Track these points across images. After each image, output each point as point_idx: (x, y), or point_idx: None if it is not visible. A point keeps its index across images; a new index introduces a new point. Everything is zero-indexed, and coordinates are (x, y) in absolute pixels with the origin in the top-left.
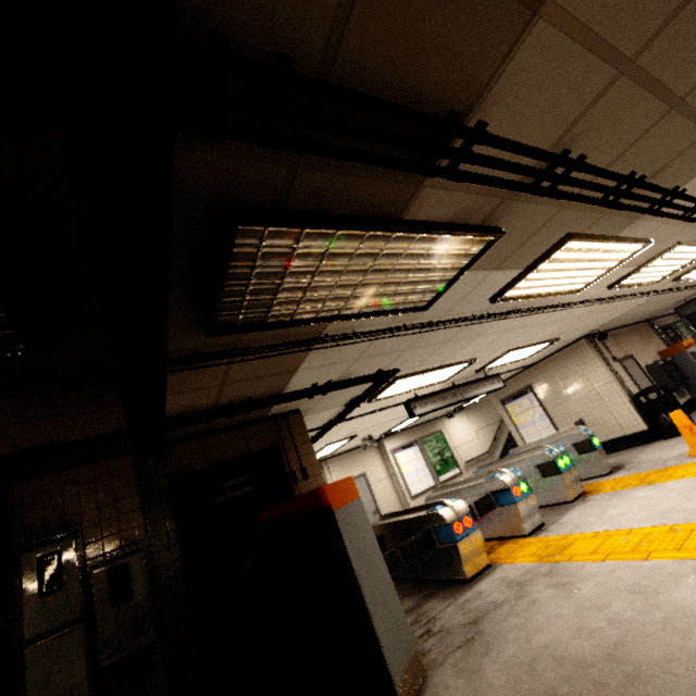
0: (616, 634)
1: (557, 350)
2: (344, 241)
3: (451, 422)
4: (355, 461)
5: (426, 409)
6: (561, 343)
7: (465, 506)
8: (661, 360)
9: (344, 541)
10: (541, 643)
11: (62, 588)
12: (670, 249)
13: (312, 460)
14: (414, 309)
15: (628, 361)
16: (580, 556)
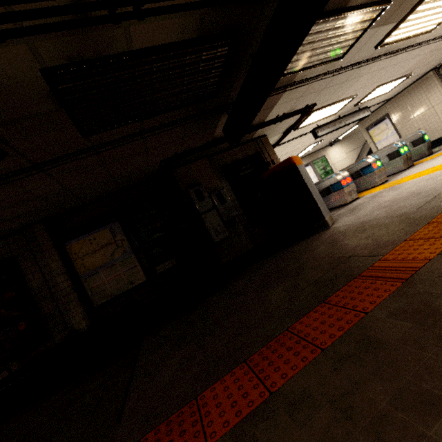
0: (416, 189)
1: (410, 84)
2: (321, 25)
3: (331, 150)
4: None
5: (324, 132)
6: (414, 77)
7: (347, 173)
8: None
9: (302, 176)
10: (383, 201)
11: (204, 200)
12: None
13: (275, 157)
14: (336, 59)
15: None
16: (405, 181)
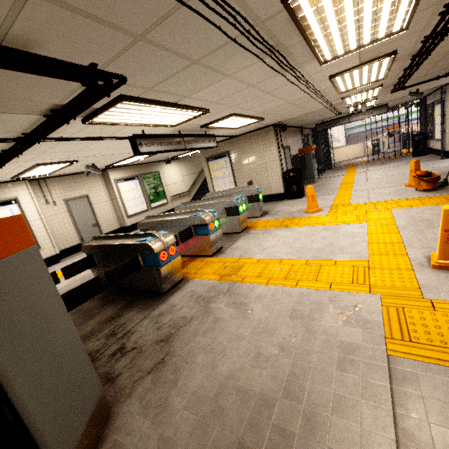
0: (288, 363)
1: (254, 130)
2: None
3: (167, 167)
4: (78, 184)
5: (152, 149)
6: (260, 124)
7: (173, 238)
8: (300, 154)
9: None
10: (225, 370)
11: None
12: (388, 55)
13: None
14: None
15: (287, 150)
16: (249, 278)
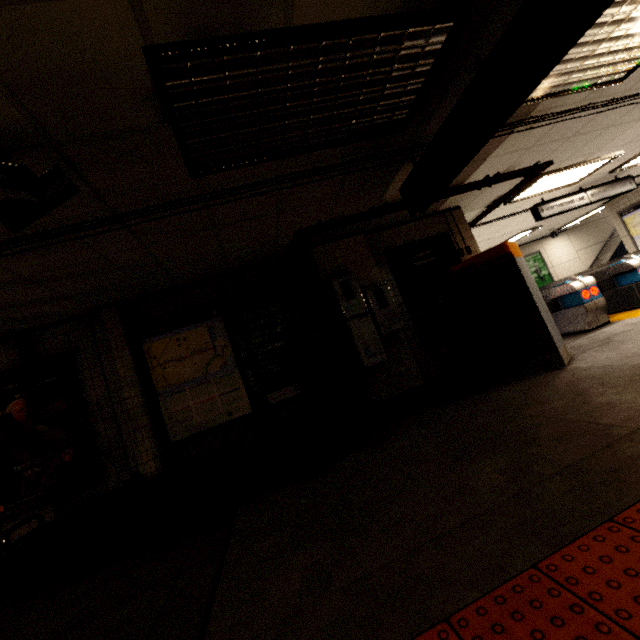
0: None
1: None
2: (610, 10)
3: (551, 243)
4: None
5: (553, 212)
6: None
7: (593, 280)
8: None
9: (522, 275)
10: None
11: (355, 298)
12: None
13: (472, 242)
14: (612, 81)
15: None
16: None
